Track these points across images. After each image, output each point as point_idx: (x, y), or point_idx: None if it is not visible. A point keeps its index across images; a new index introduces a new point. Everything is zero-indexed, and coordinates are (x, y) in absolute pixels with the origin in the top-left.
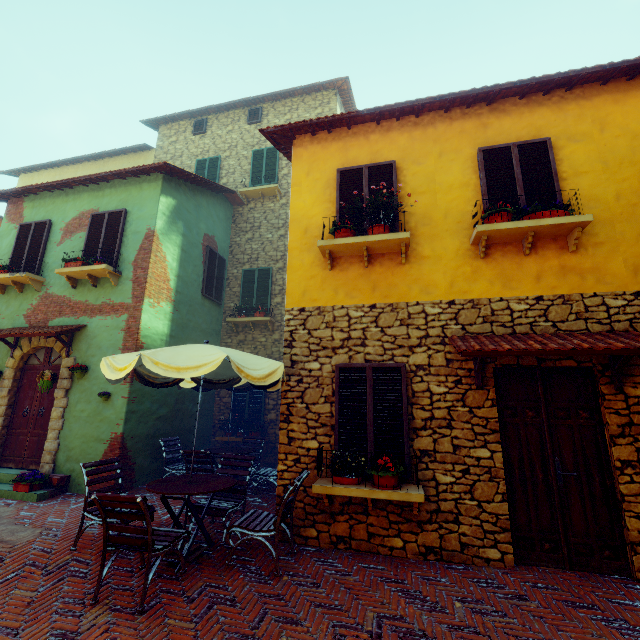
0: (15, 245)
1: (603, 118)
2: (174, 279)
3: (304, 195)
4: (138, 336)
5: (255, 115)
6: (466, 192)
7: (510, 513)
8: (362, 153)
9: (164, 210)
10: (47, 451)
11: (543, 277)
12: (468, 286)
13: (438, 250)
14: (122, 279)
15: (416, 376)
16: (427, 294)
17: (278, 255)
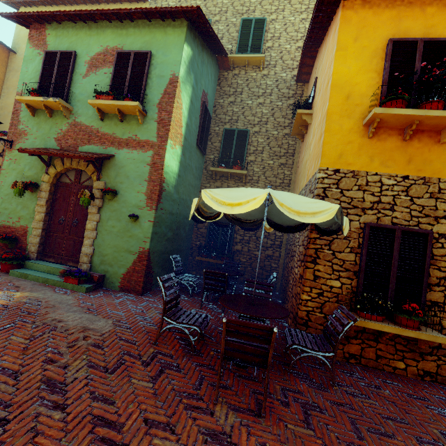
0: (42, 71)
1: None
2: (184, 126)
3: (349, 61)
4: (162, 172)
5: None
6: None
7: None
8: (415, 25)
9: (185, 59)
10: (84, 254)
11: None
12: None
13: None
14: (147, 119)
15: (437, 242)
16: None
17: (255, 120)
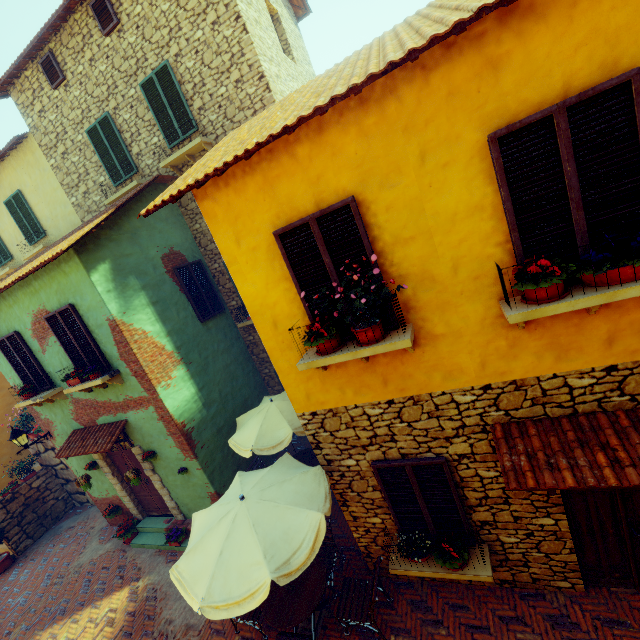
0: (10, 363)
1: None
2: (167, 340)
3: (249, 276)
4: (175, 422)
5: (104, 13)
6: (480, 223)
7: (579, 556)
8: (296, 188)
9: (105, 287)
10: (171, 508)
11: (618, 339)
12: (506, 365)
13: (454, 324)
14: (123, 376)
15: (460, 464)
16: (453, 381)
17: None
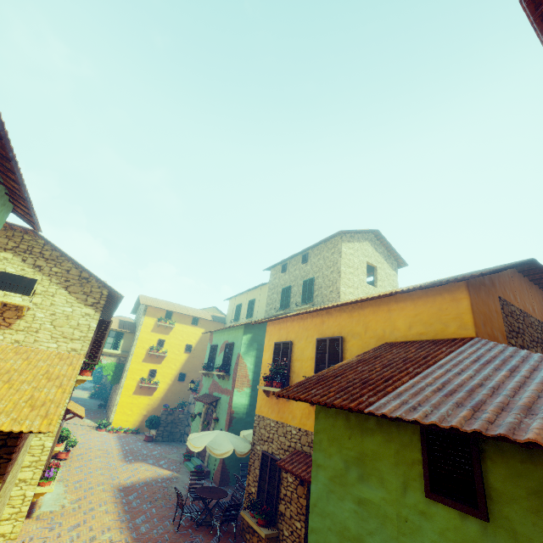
0: (209, 355)
1: (367, 323)
2: (252, 374)
3: (266, 353)
4: (231, 408)
5: (305, 258)
6: (312, 363)
7: None
8: (284, 333)
9: (245, 342)
10: (206, 456)
11: None
12: (306, 421)
13: None
14: (230, 377)
15: None
16: (293, 421)
17: None
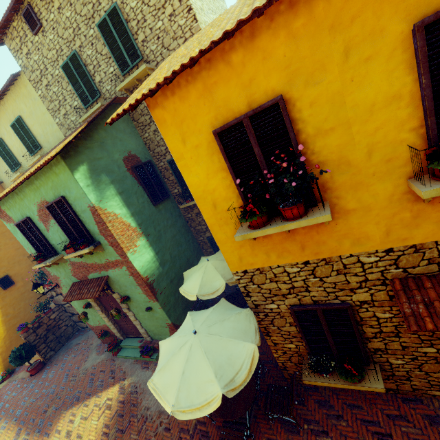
0: (27, 239)
1: None
2: (131, 220)
3: (193, 169)
4: (141, 277)
5: None
6: (397, 111)
7: None
8: (231, 92)
9: (85, 183)
10: (142, 333)
11: None
12: (408, 233)
13: (365, 200)
14: (103, 246)
15: (361, 308)
16: (360, 246)
17: None
